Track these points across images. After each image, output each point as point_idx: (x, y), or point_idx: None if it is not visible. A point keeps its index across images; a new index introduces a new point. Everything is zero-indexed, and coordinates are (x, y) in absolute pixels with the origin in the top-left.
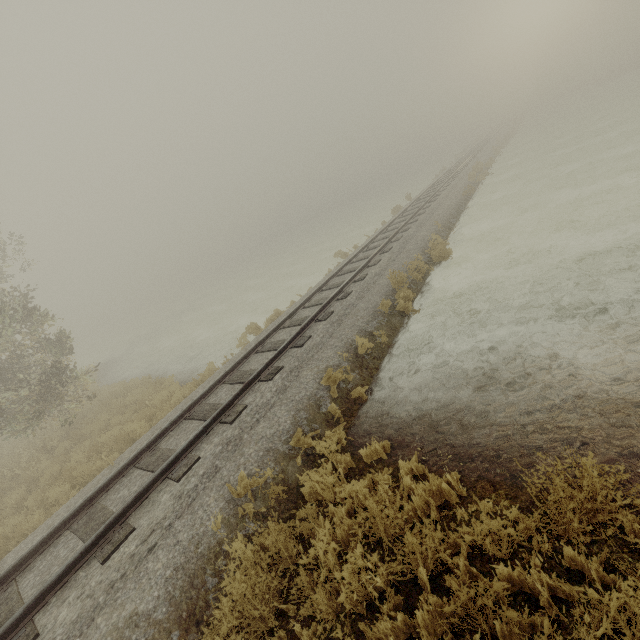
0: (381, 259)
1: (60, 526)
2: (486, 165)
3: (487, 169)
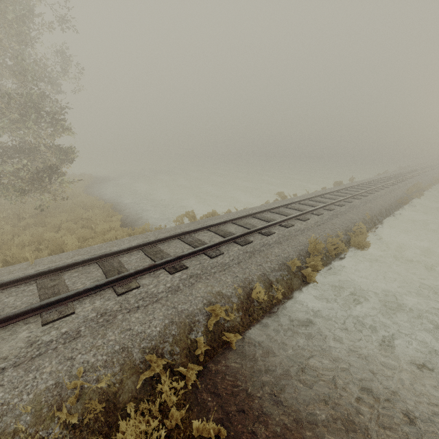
0: (310, 218)
1: None
2: (424, 187)
3: (423, 190)
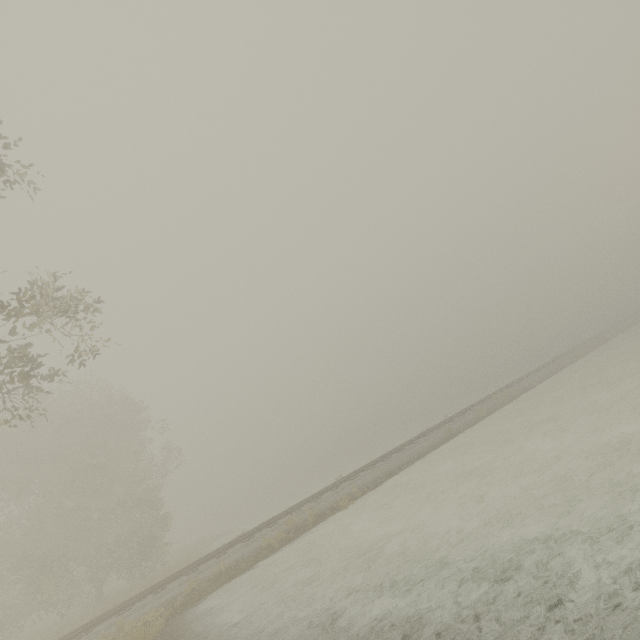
0: (322, 497)
1: (85, 625)
2: (515, 391)
3: (520, 394)
